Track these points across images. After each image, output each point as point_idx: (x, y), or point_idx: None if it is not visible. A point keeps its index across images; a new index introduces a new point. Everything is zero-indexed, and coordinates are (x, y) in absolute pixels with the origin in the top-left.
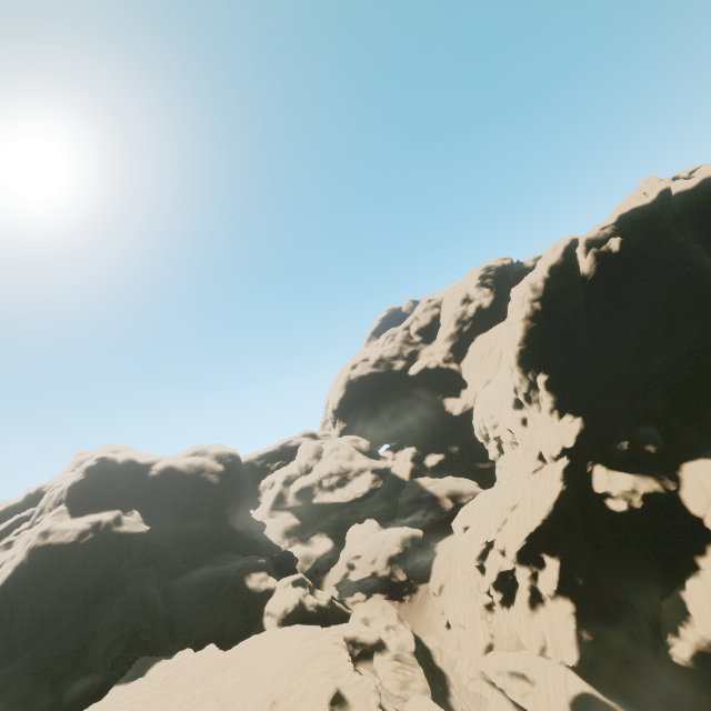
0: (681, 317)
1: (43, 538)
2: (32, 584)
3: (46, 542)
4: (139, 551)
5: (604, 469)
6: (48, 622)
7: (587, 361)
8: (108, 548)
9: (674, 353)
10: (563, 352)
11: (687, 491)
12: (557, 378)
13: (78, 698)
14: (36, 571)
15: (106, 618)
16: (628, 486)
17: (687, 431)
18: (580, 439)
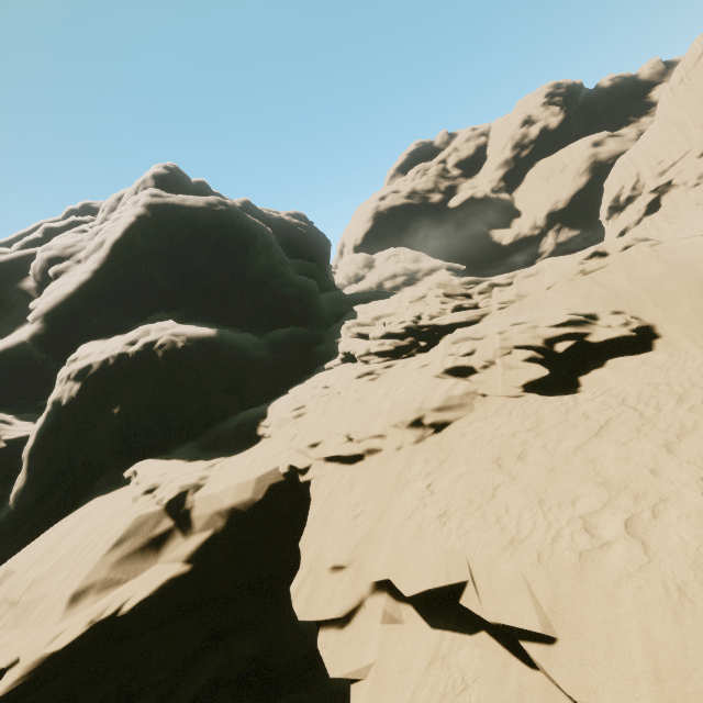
0: None
1: (159, 198)
2: (167, 239)
3: (166, 201)
4: (270, 252)
5: None
6: (198, 285)
7: None
8: (247, 225)
9: None
10: None
11: None
12: None
13: (288, 339)
14: (165, 227)
15: (273, 289)
16: None
17: None
18: None
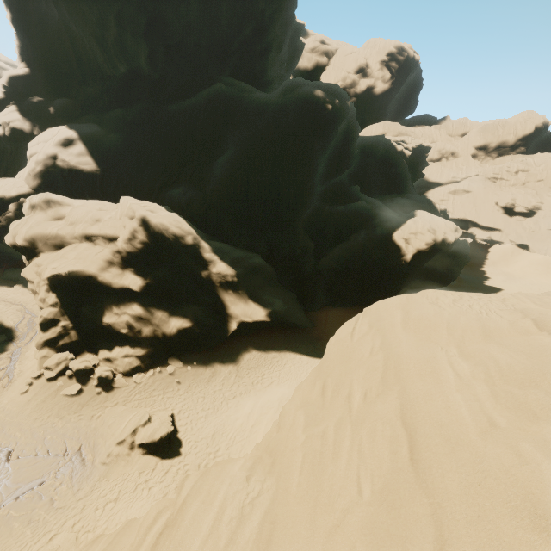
0: (131, 30)
1: None
2: None
3: None
4: None
5: (15, 109)
6: None
7: (54, 25)
8: None
9: (133, 67)
10: (35, 2)
11: (38, 136)
12: (20, 22)
13: None
14: None
15: None
16: (8, 119)
17: (90, 114)
18: (15, 82)
